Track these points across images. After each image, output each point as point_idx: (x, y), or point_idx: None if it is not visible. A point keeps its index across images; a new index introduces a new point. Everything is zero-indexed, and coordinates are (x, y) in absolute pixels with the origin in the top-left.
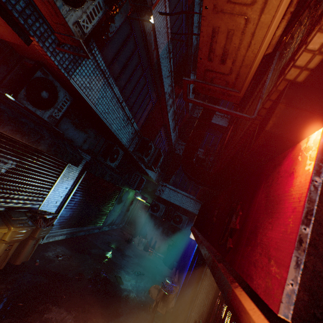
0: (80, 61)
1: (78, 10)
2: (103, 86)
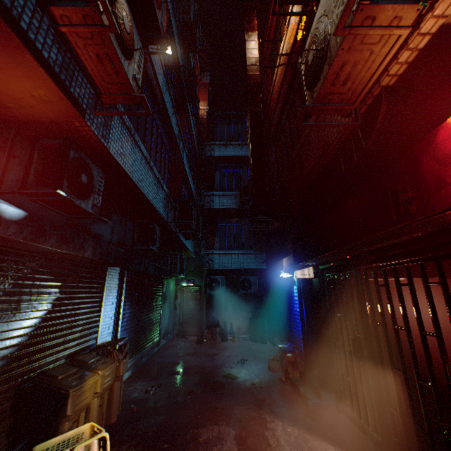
0: (110, 122)
1: (132, 62)
2: (132, 146)
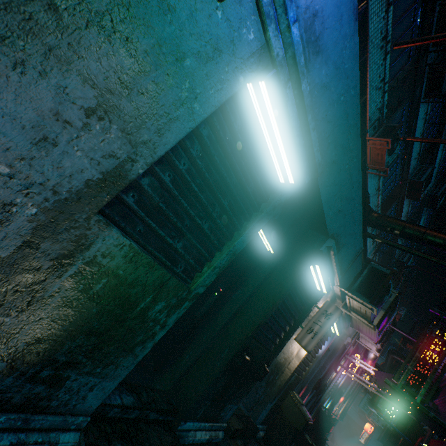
0: None
1: None
2: None
